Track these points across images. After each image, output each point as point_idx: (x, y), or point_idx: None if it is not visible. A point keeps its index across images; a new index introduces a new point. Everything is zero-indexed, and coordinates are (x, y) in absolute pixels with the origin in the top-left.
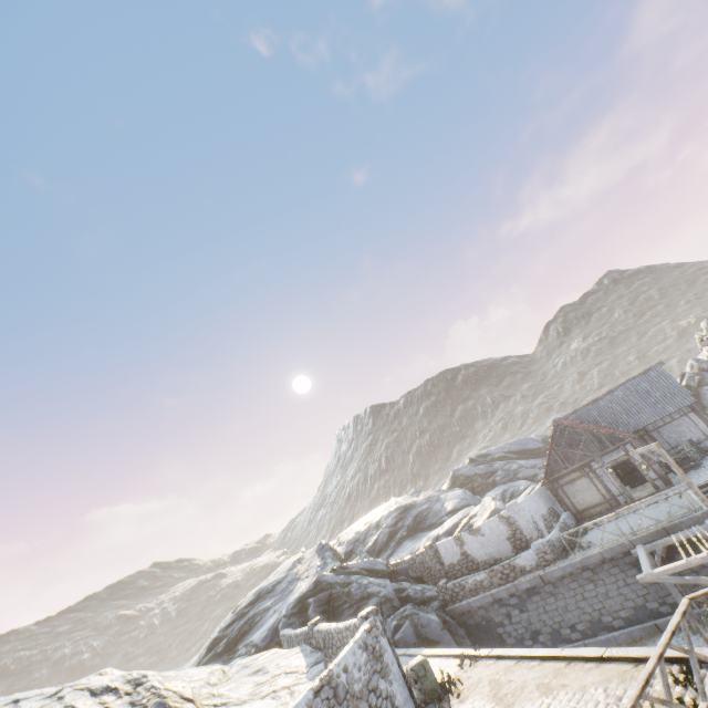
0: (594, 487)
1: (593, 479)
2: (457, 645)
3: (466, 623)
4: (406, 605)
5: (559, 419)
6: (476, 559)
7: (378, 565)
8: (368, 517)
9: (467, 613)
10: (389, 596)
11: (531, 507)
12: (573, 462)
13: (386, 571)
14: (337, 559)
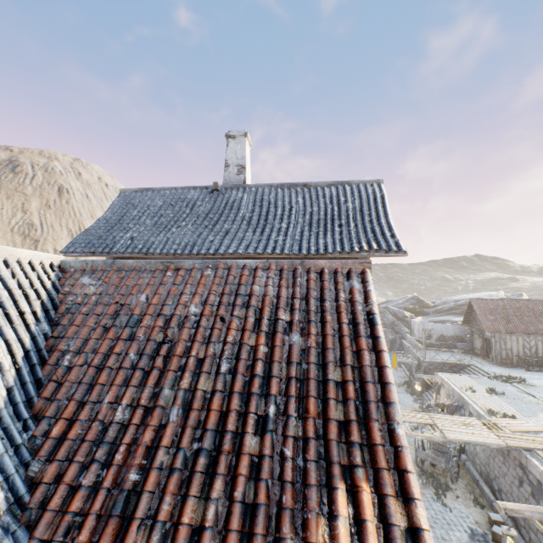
0: (479, 341)
1: (480, 338)
2: (392, 348)
3: (402, 347)
4: (387, 329)
5: (489, 299)
6: (414, 332)
7: (400, 314)
8: (471, 295)
9: (403, 344)
10: (386, 324)
11: (436, 328)
12: (475, 324)
13: (399, 317)
14: (418, 305)
